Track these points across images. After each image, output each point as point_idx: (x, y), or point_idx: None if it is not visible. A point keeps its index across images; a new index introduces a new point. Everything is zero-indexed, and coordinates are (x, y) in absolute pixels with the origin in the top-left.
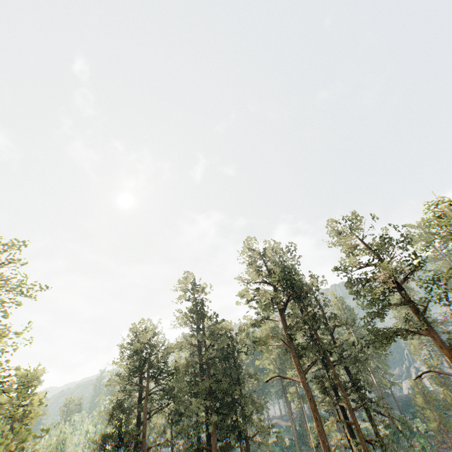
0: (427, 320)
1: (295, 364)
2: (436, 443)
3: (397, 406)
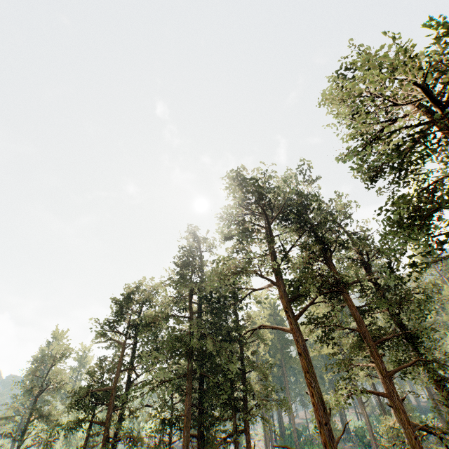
0: None
1: (285, 305)
2: None
3: None
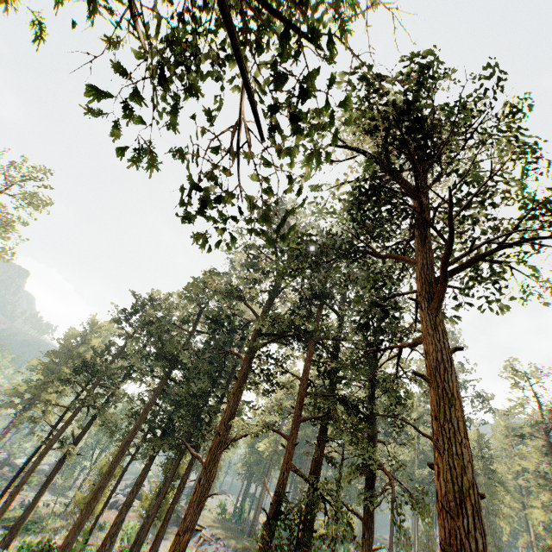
0: (426, 236)
1: (252, 336)
2: None
3: None
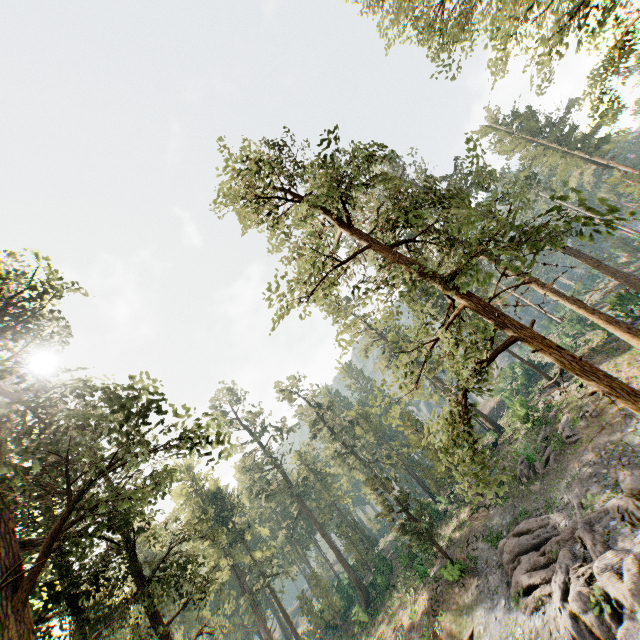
0: None
1: None
2: (446, 540)
3: (419, 483)
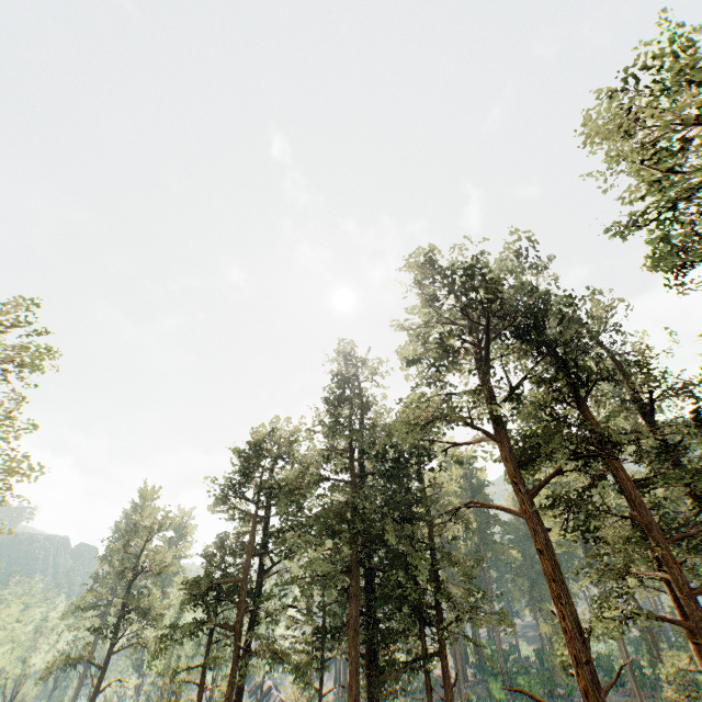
0: None
1: (511, 473)
2: None
3: None
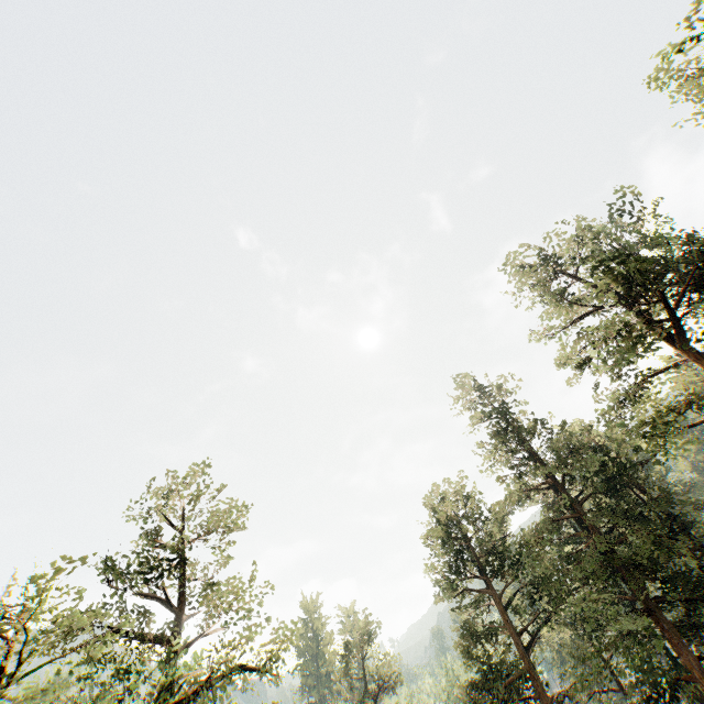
0: None
1: None
2: None
3: None
